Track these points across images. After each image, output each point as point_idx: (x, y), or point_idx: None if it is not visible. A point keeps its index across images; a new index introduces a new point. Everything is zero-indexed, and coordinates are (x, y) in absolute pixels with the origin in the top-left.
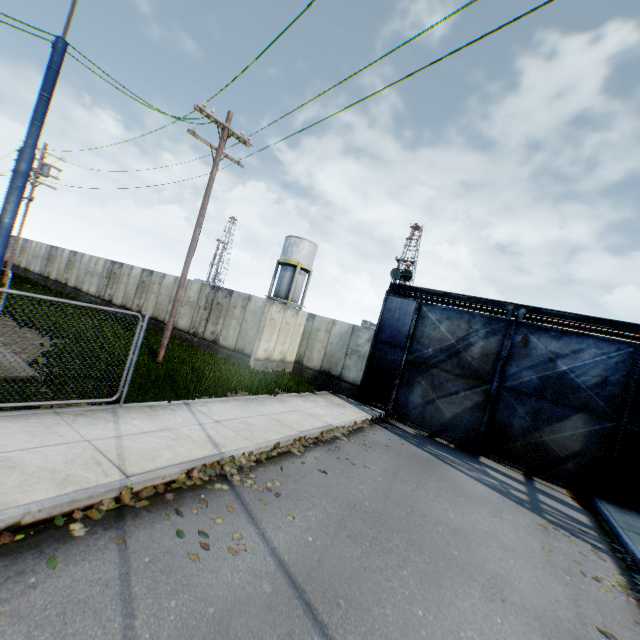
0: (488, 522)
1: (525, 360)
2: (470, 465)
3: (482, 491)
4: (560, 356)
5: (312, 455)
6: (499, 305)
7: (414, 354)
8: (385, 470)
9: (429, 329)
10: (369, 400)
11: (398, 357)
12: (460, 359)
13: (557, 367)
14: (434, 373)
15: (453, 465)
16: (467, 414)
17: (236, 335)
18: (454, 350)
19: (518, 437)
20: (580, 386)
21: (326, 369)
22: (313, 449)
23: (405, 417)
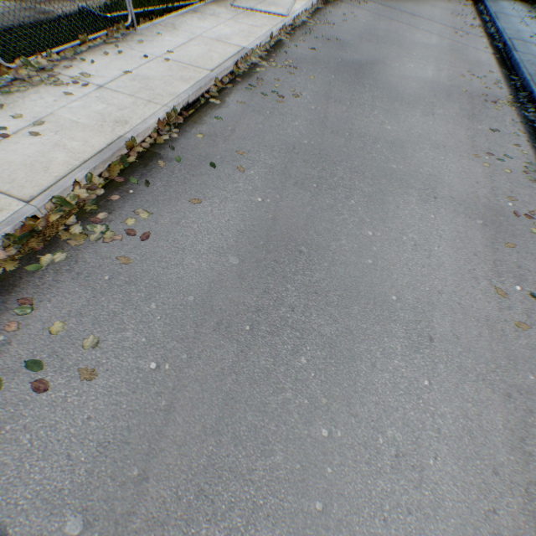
0: None
1: None
2: None
3: None
4: None
5: None
6: None
7: None
8: None
9: None
10: None
11: None
12: None
13: None
14: None
15: None
16: None
17: None
18: None
19: None
20: None
21: None
22: None
23: None
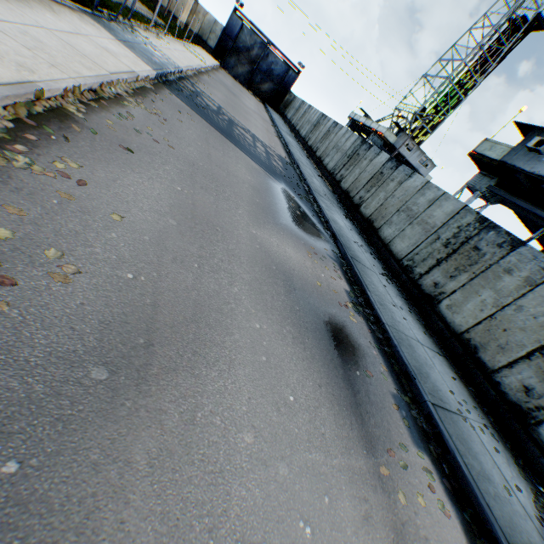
0: (249, 95)
1: (266, 62)
2: (244, 88)
3: (247, 92)
4: (273, 64)
5: (221, 71)
6: (266, 39)
7: (236, 45)
8: (232, 80)
9: (243, 37)
10: (216, 58)
11: (230, 44)
12: (249, 54)
13: (272, 68)
14: (240, 56)
15: (241, 86)
16: (246, 74)
17: (170, 4)
18: (249, 50)
19: (256, 85)
20: (274, 75)
21: (200, 36)
22: (219, 70)
23: (227, 69)
